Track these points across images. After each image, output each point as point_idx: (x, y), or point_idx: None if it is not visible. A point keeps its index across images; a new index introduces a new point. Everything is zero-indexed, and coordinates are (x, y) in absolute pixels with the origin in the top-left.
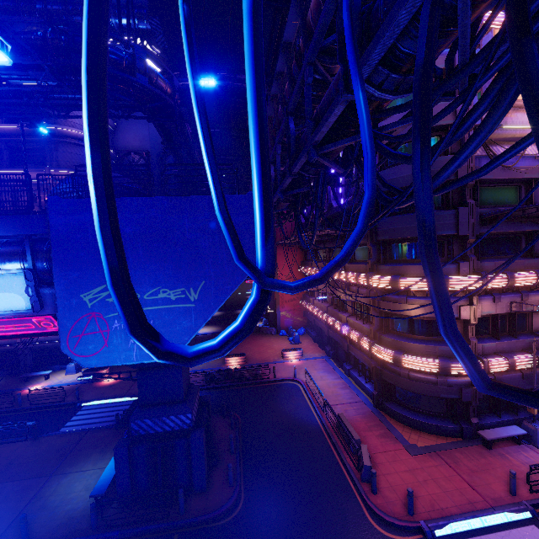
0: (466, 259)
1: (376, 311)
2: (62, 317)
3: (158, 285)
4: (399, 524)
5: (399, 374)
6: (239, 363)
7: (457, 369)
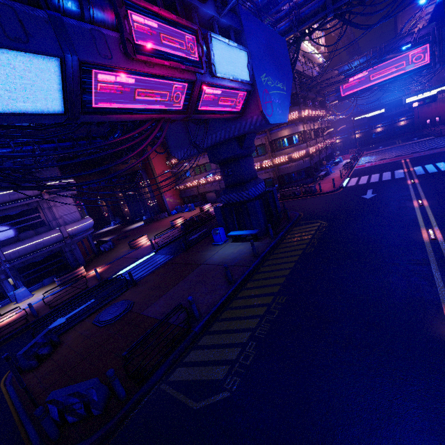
0: (300, 104)
1: (269, 142)
2: (259, 89)
3: (277, 79)
4: (336, 189)
5: (288, 167)
6: (183, 222)
7: (310, 150)
